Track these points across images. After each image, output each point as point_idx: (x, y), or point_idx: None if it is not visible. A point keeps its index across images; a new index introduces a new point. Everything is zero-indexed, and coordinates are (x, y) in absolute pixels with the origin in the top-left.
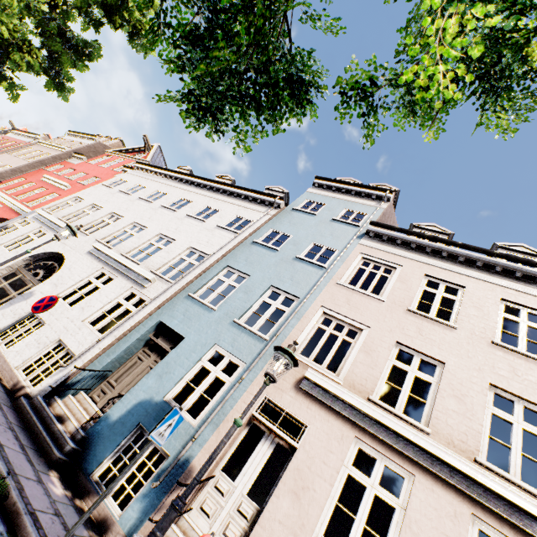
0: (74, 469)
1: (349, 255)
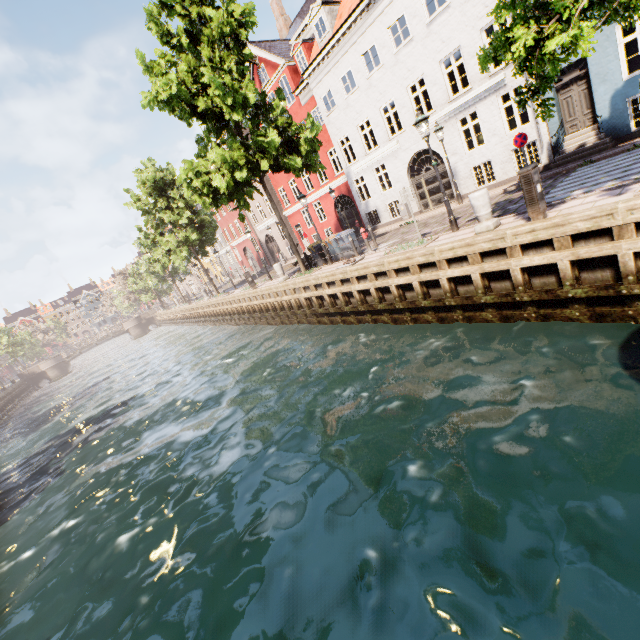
0: (619, 140)
1: None
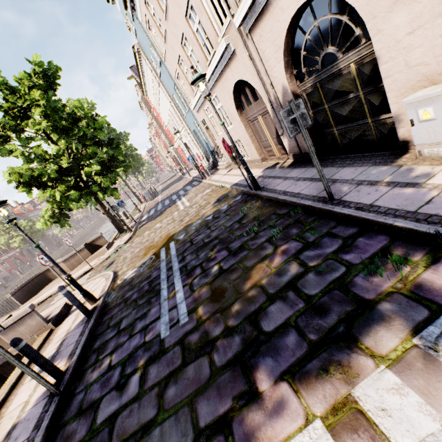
0: (217, 165)
1: (150, 38)
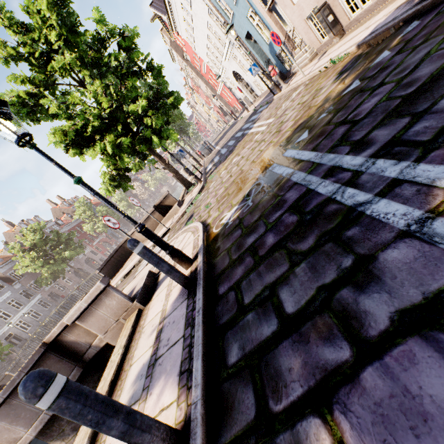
0: (286, 75)
1: None
